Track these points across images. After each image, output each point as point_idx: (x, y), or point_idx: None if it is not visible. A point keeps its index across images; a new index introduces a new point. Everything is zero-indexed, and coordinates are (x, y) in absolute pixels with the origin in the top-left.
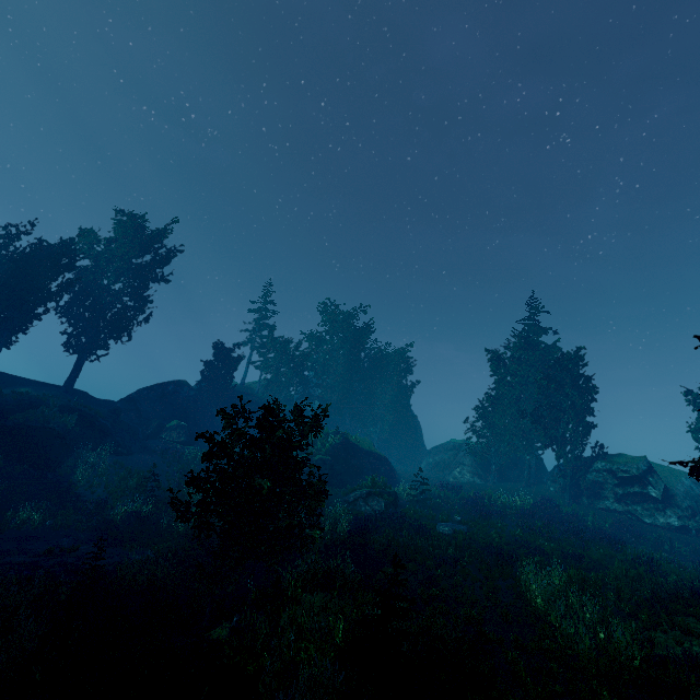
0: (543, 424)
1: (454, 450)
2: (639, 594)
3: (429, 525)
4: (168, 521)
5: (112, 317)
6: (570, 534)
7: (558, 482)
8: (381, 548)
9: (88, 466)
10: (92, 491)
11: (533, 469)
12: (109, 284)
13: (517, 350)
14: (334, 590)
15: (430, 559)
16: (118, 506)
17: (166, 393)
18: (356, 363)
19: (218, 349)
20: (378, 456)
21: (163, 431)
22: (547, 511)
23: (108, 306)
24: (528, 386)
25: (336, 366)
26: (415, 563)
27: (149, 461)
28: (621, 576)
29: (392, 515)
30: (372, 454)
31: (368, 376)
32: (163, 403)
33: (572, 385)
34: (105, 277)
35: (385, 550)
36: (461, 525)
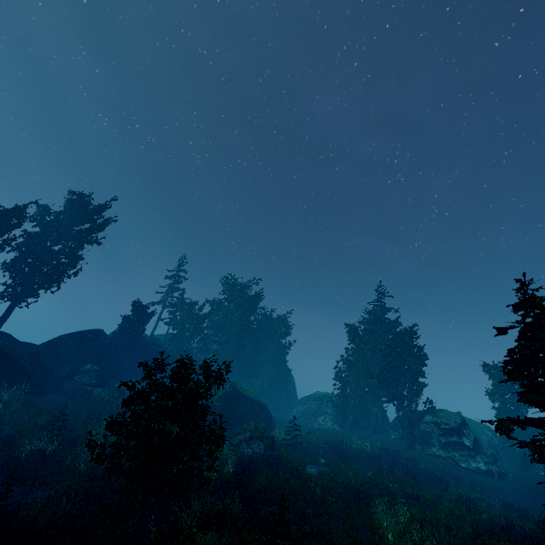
0: (387, 383)
1: (319, 400)
2: (463, 530)
3: (300, 467)
4: (71, 459)
5: (48, 272)
6: (409, 476)
7: (398, 431)
8: (261, 488)
9: (0, 404)
10: (1, 428)
11: (379, 419)
12: (51, 245)
13: (369, 324)
14: (223, 529)
15: (301, 498)
16: (25, 444)
17: (85, 340)
18: (246, 325)
19: (135, 305)
20: (260, 404)
21: (76, 373)
22: (390, 455)
23: (47, 263)
24: (377, 352)
25: (231, 326)
26: (289, 502)
27: (59, 400)
28: (449, 514)
29: (270, 457)
30: (255, 402)
31: (255, 336)
32: (80, 348)
33: (408, 353)
34: (48, 239)
35: (265, 490)
36: (325, 467)
